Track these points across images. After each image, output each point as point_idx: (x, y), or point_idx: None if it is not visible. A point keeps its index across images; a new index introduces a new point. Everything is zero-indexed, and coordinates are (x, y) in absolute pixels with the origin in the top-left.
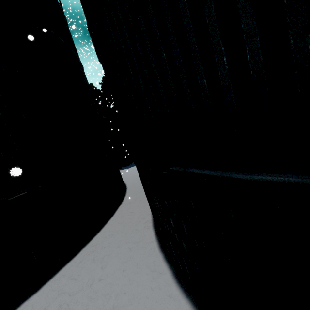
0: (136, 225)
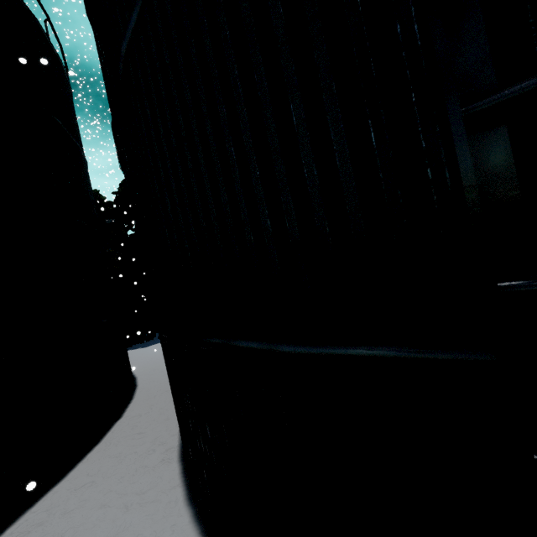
0: (146, 458)
